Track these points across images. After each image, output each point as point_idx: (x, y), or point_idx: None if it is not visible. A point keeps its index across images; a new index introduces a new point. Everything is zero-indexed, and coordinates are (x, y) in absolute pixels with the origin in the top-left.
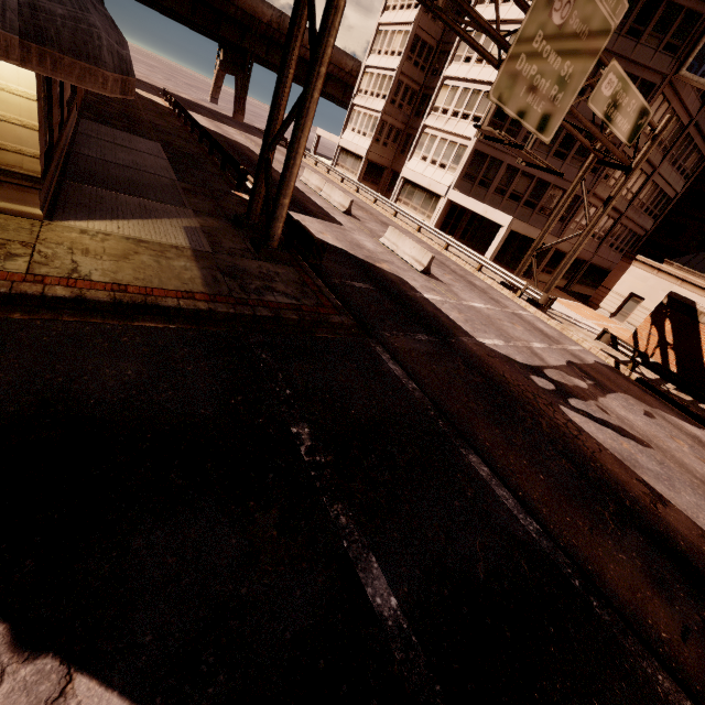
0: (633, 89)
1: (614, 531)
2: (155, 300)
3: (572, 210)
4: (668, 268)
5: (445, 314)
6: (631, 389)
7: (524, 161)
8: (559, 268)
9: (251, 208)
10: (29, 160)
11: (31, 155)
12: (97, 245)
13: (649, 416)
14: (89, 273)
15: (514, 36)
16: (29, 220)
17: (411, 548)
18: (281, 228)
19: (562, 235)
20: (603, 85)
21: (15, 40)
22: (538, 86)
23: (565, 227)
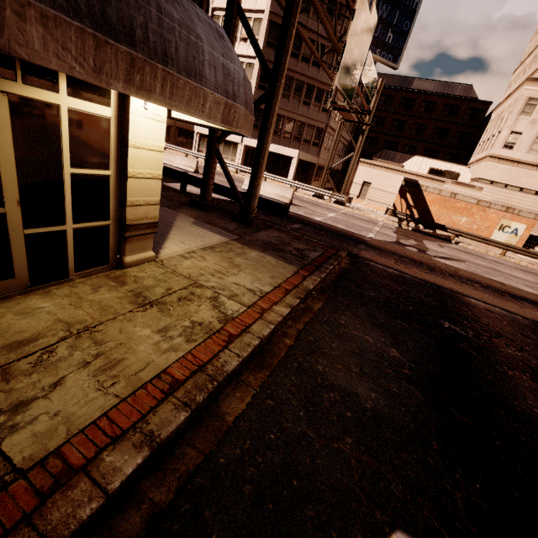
0: (373, 66)
1: (522, 304)
2: (304, 287)
3: (321, 138)
4: (377, 163)
5: (339, 227)
6: (420, 236)
7: (343, 118)
8: (347, 178)
9: (207, 192)
10: (152, 208)
11: (154, 203)
12: (209, 263)
13: (442, 247)
14: (257, 288)
15: (256, 22)
16: (149, 264)
17: (535, 349)
18: (257, 202)
19: (319, 155)
20: (366, 66)
21: (243, 110)
22: (350, 72)
23: (320, 150)
